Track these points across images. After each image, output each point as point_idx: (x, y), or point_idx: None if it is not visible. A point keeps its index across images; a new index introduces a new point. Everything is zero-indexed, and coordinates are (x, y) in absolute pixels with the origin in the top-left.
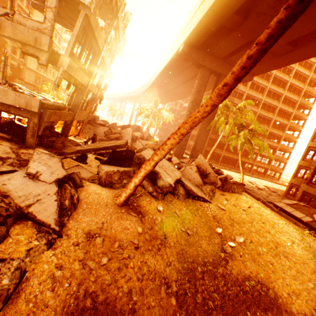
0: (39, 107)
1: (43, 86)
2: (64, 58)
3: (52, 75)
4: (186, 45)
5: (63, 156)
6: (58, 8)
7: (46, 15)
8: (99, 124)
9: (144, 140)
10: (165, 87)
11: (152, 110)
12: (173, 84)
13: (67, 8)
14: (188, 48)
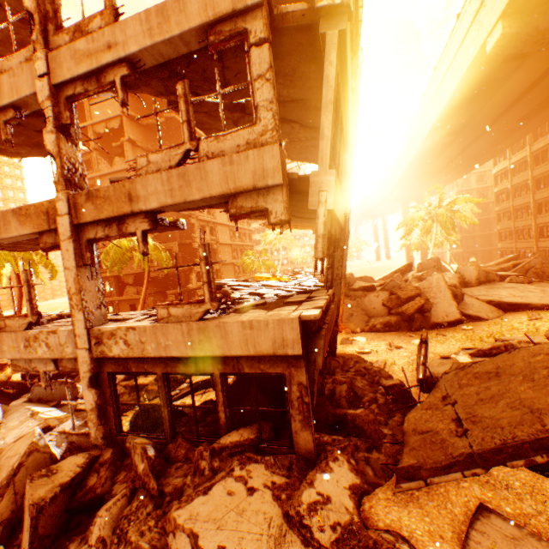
0: (300, 339)
1: (243, 260)
2: (319, 177)
3: (248, 238)
4: (508, 18)
5: (417, 480)
6: (273, 69)
7: (256, 99)
8: (359, 288)
9: (475, 287)
10: (438, 159)
11: (432, 215)
12: (461, 140)
13: (279, 78)
14: (519, 19)
